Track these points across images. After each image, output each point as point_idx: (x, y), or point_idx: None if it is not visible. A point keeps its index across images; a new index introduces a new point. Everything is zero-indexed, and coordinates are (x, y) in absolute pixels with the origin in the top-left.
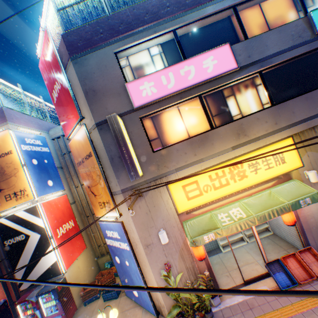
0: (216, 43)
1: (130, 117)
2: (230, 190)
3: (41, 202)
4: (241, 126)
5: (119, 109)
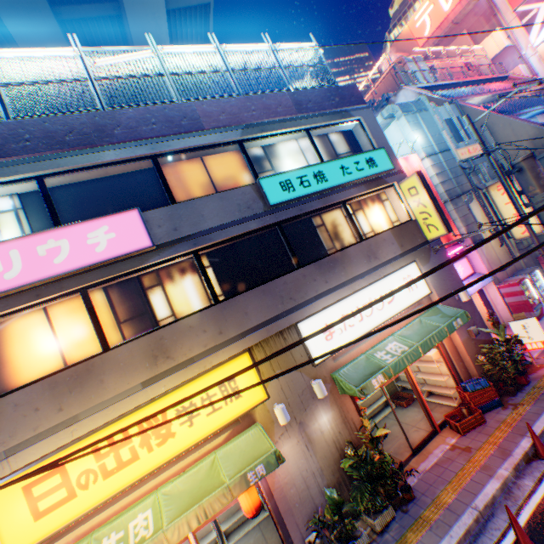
0: (135, 201)
1: None
2: (140, 469)
3: None
4: (162, 342)
5: None
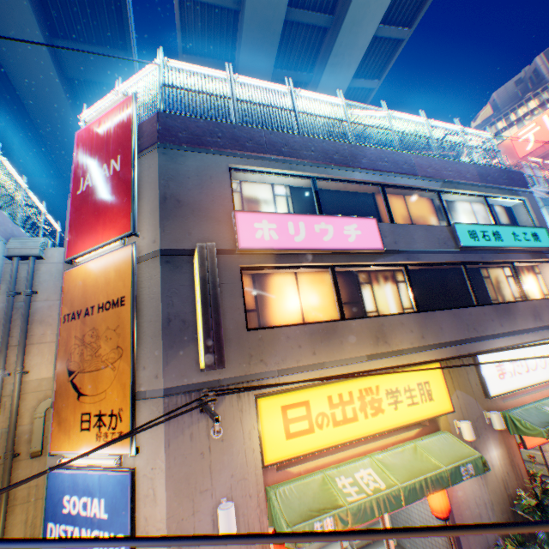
0: (356, 213)
1: (226, 260)
2: (357, 430)
3: None
4: (381, 327)
5: (211, 242)
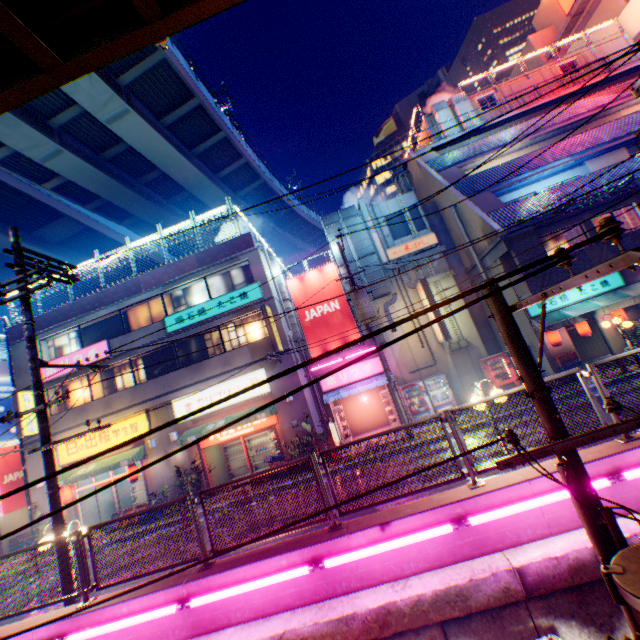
0: (117, 330)
1: None
2: (99, 449)
3: None
4: (110, 400)
5: None
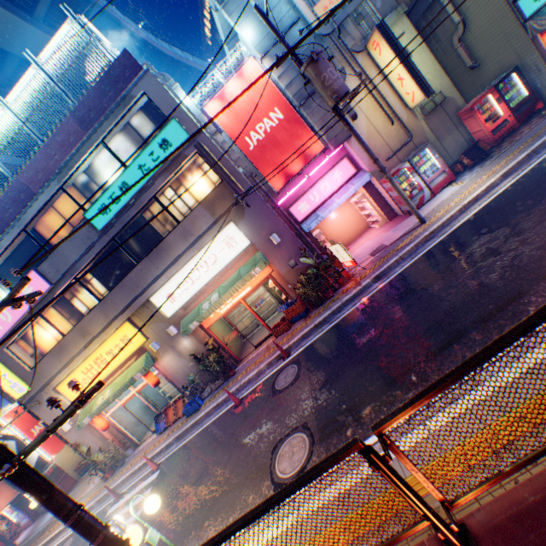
0: (38, 255)
1: None
2: (103, 375)
3: (4, 415)
4: (83, 328)
5: None
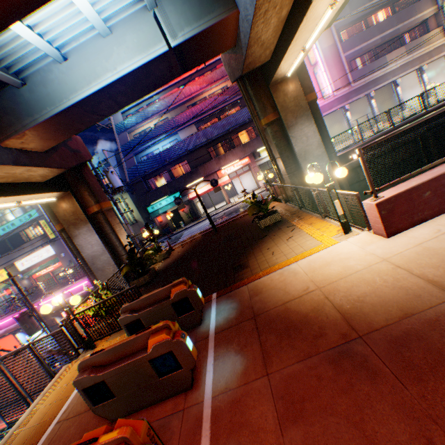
0: None
1: None
2: None
3: None
4: None
5: None
